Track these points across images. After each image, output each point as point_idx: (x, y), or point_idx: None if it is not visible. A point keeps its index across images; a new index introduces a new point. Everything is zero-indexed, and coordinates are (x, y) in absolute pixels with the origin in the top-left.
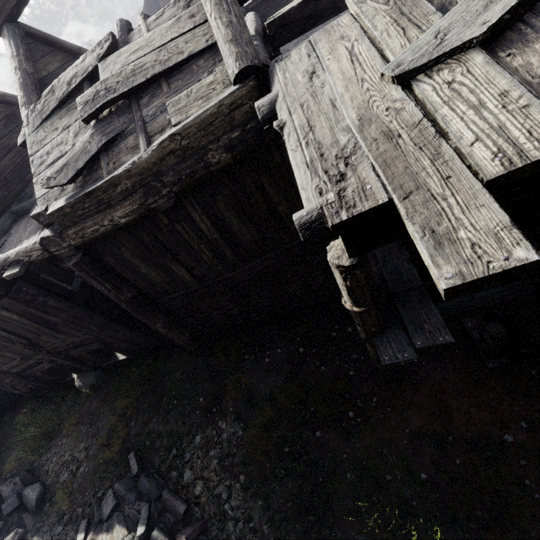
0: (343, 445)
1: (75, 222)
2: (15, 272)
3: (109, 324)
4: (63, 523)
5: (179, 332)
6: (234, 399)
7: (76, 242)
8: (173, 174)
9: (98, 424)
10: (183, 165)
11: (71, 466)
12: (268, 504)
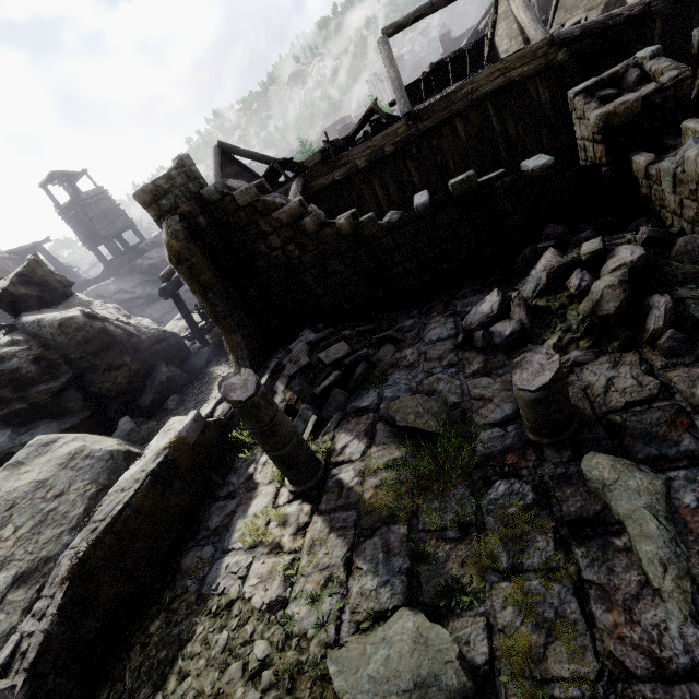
0: None
1: None
2: (623, 17)
3: None
4: None
5: None
6: None
7: None
8: None
9: None
10: None
11: None
12: None
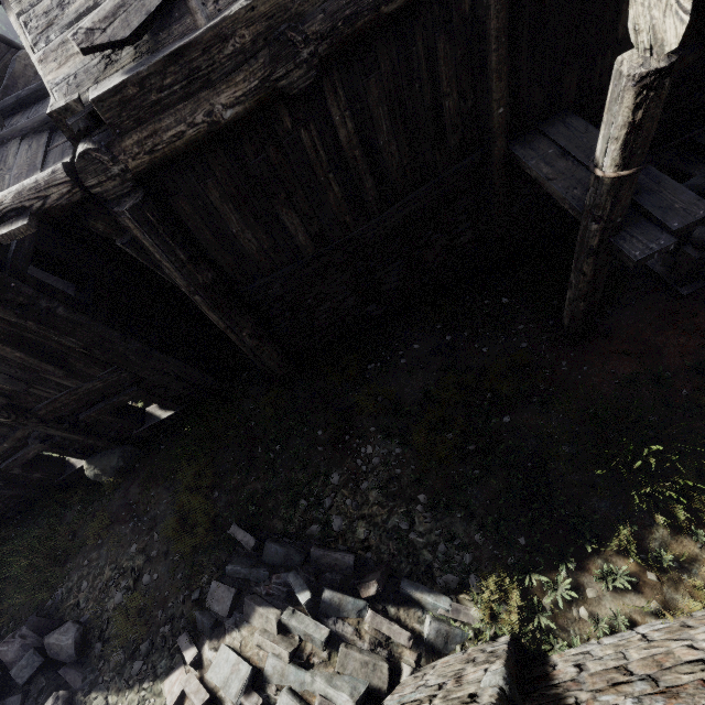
0: (543, 420)
1: (140, 120)
2: (20, 225)
3: (152, 352)
4: (141, 656)
5: (270, 346)
6: (373, 416)
7: (137, 163)
8: (323, 18)
9: (151, 514)
10: (341, 1)
11: (122, 581)
12: (471, 513)
